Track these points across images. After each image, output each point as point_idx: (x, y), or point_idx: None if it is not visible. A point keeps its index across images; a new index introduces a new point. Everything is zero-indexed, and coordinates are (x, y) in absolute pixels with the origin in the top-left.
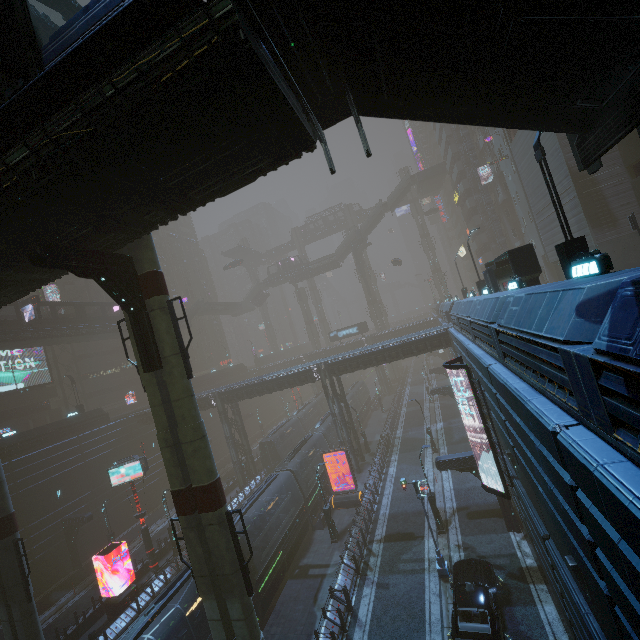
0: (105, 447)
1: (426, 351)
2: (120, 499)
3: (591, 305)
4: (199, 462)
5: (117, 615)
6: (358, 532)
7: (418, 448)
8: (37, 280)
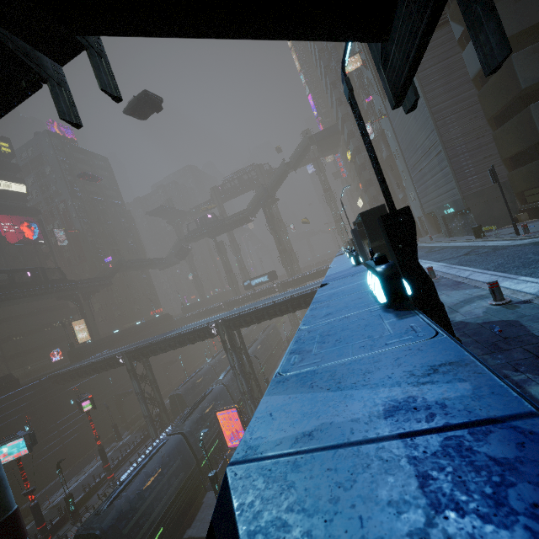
0: (14, 413)
1: None
2: (33, 461)
3: None
4: None
5: None
6: None
7: None
8: None
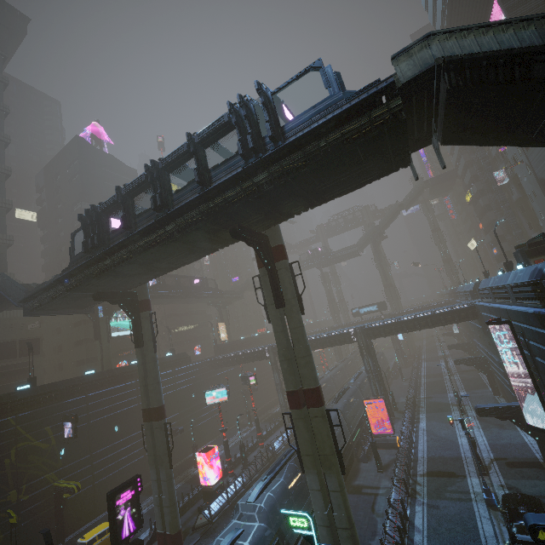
0: (188, 381)
1: (453, 322)
2: (196, 423)
3: None
4: (309, 371)
5: (211, 500)
6: (402, 465)
7: (445, 410)
8: (212, 249)
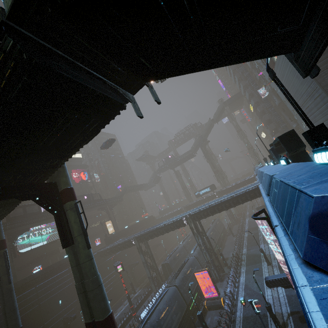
0: None
1: (247, 200)
2: None
3: (324, 222)
4: (97, 304)
5: None
6: None
7: (257, 262)
8: (13, 202)
